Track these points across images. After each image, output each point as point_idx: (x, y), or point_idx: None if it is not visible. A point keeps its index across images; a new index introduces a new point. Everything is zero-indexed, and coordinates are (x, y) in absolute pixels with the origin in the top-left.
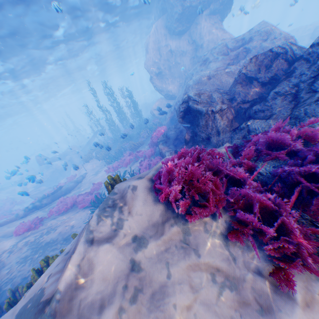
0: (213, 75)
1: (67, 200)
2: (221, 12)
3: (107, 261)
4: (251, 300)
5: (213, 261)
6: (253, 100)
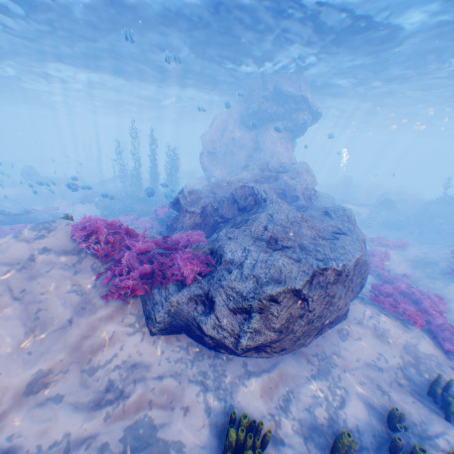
0: (231, 183)
1: None
2: (294, 132)
3: (19, 249)
4: (84, 303)
5: (82, 280)
6: (227, 218)
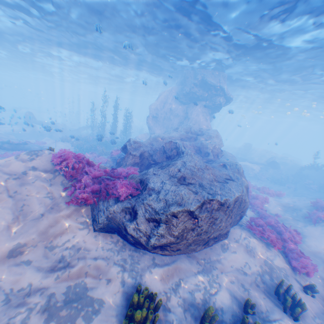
0: (164, 139)
1: None
2: (212, 109)
3: (17, 165)
4: (53, 205)
5: (54, 190)
6: (157, 161)
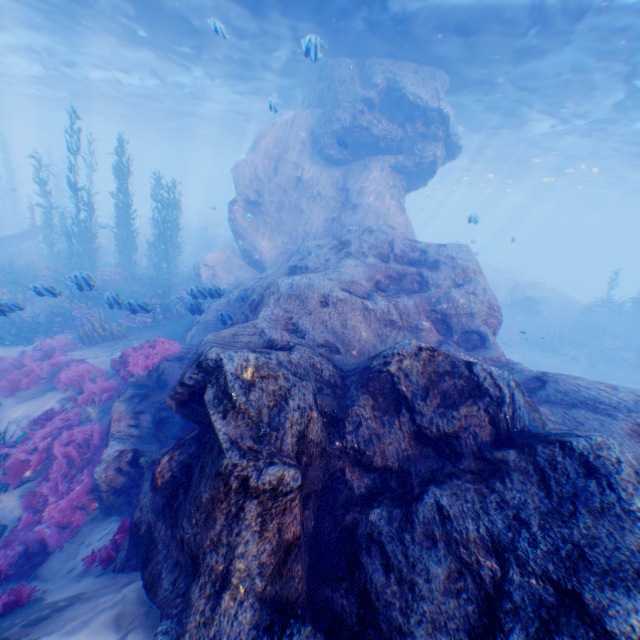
0: (337, 300)
1: None
2: (411, 177)
3: None
4: None
5: None
6: (383, 469)
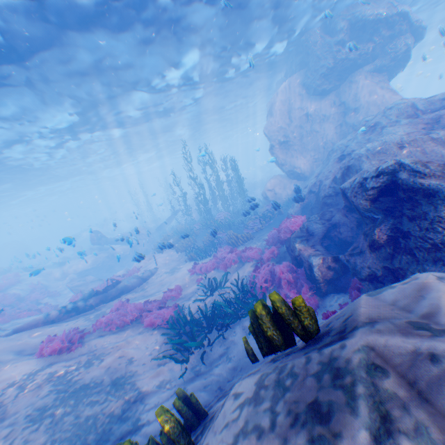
0: (408, 142)
1: (126, 307)
2: (389, 70)
3: None
4: None
5: None
6: None
